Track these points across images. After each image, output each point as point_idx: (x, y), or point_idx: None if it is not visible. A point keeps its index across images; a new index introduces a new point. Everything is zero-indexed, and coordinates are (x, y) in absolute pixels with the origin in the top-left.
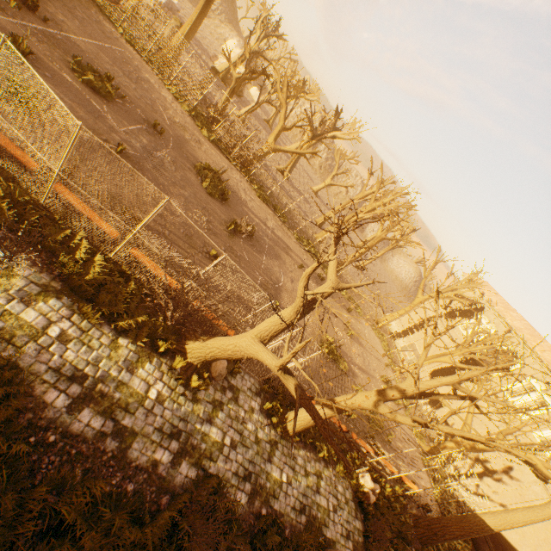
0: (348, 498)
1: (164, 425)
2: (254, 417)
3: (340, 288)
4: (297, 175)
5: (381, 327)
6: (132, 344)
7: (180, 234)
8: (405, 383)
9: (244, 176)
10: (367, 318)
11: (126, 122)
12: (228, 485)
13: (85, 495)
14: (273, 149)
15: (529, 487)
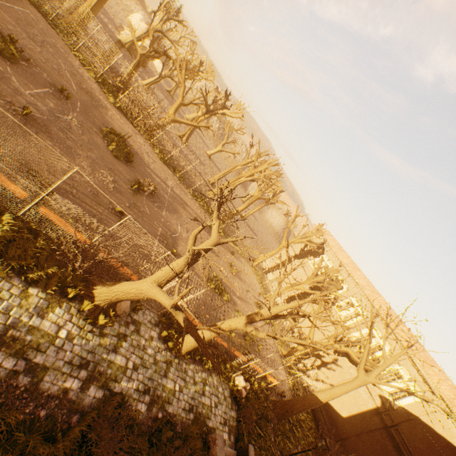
0: (226, 396)
1: (74, 359)
2: (153, 344)
3: (220, 243)
4: (194, 140)
5: (257, 265)
6: (42, 293)
7: (87, 193)
8: (265, 309)
9: (148, 140)
10: (246, 258)
11: (32, 85)
12: (131, 400)
13: (1, 425)
14: (173, 120)
15: (348, 370)
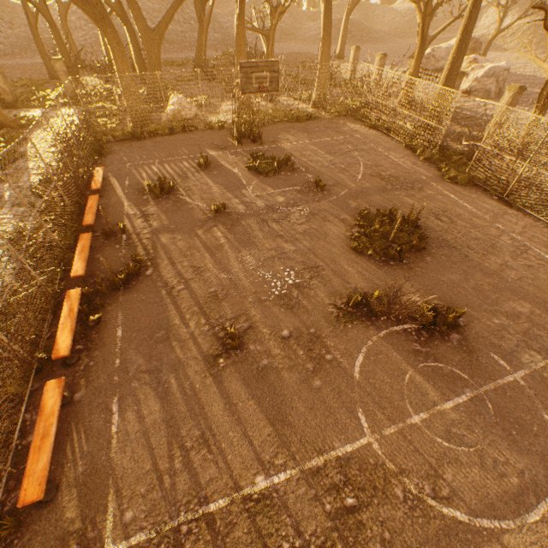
0: None
1: None
2: None
3: None
4: None
5: None
6: None
7: (202, 293)
8: None
9: (546, 221)
10: None
11: (272, 188)
12: None
13: None
14: None
15: None
